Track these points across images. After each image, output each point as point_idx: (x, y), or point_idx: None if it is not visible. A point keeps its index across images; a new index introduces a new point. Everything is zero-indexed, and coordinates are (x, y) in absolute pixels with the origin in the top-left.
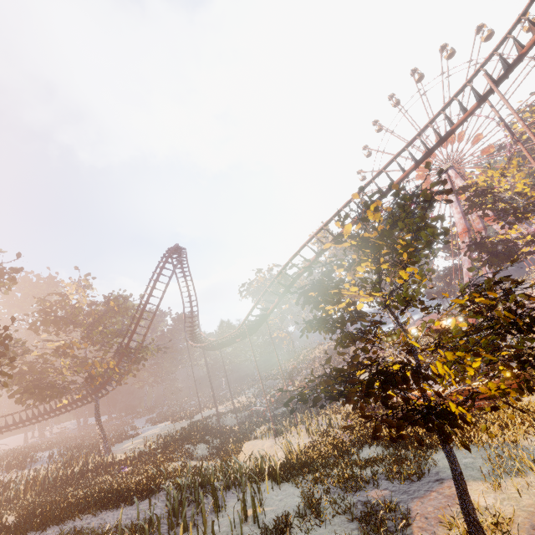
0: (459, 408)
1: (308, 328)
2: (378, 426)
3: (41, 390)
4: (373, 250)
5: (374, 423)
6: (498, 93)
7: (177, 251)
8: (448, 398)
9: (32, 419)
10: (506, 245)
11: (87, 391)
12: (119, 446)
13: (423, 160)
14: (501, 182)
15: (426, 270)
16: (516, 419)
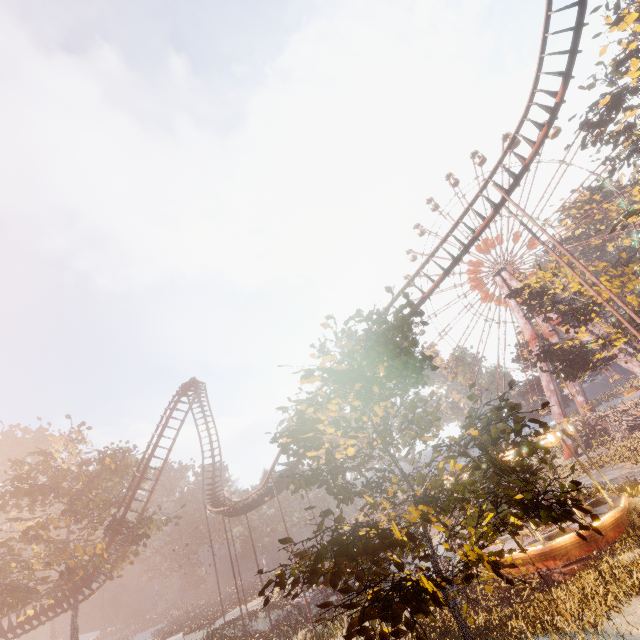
0: (429, 582)
1: (295, 483)
2: (357, 618)
3: None
4: (347, 383)
5: (445, 610)
6: (510, 201)
7: (193, 386)
8: (418, 569)
9: None
10: (580, 351)
11: (63, 593)
12: None
13: (451, 268)
14: (555, 282)
15: (418, 401)
16: (597, 588)
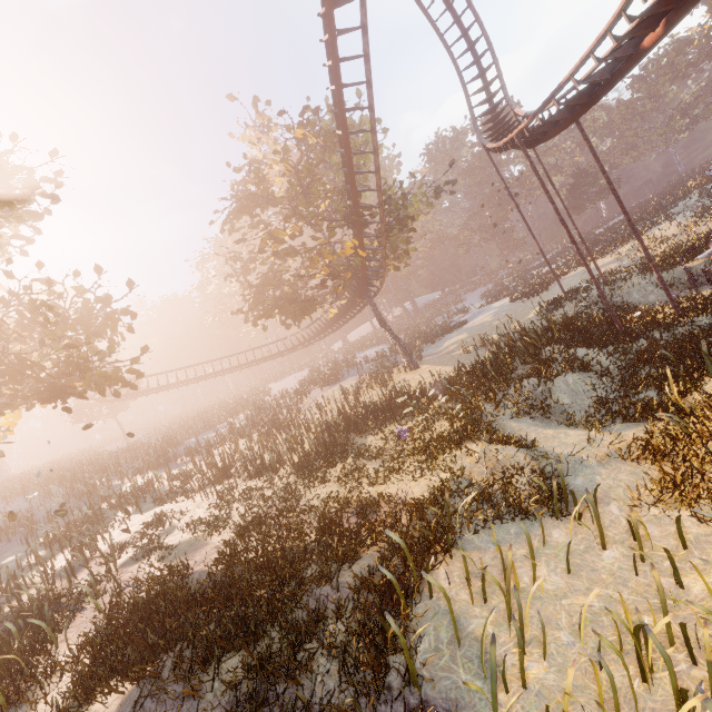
0: None
1: None
2: None
3: (281, 310)
4: None
5: None
6: None
7: None
8: None
9: (325, 330)
10: None
11: (353, 292)
12: (438, 345)
13: None
14: None
15: None
16: None
